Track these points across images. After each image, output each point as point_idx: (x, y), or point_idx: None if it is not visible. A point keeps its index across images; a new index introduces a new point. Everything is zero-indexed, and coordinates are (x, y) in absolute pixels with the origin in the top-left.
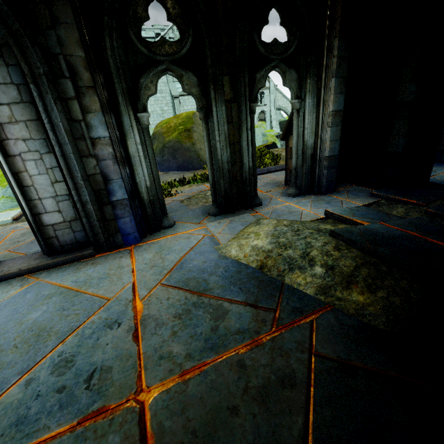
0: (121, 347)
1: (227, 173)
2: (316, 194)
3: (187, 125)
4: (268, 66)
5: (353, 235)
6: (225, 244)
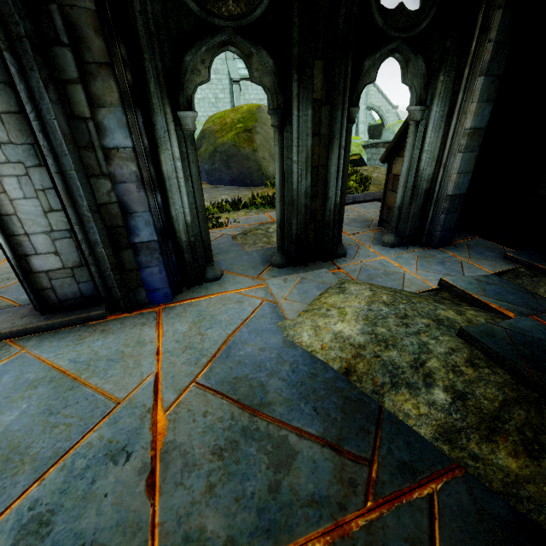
0: (126, 504)
1: (303, 209)
2: (423, 246)
3: (248, 123)
4: (385, 50)
5: (498, 343)
6: (293, 320)
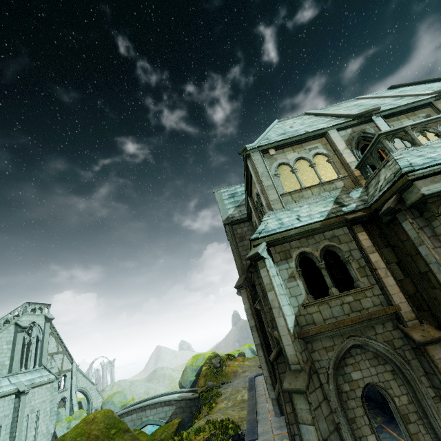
0: None
1: None
2: None
3: (119, 425)
4: None
5: None
6: None
